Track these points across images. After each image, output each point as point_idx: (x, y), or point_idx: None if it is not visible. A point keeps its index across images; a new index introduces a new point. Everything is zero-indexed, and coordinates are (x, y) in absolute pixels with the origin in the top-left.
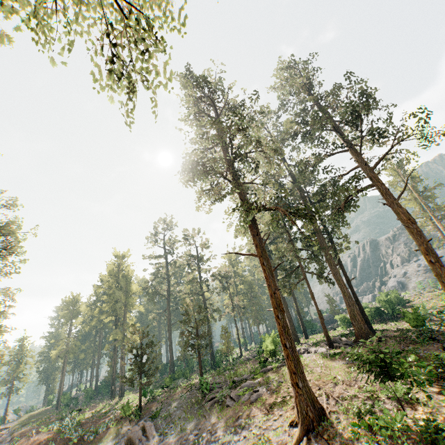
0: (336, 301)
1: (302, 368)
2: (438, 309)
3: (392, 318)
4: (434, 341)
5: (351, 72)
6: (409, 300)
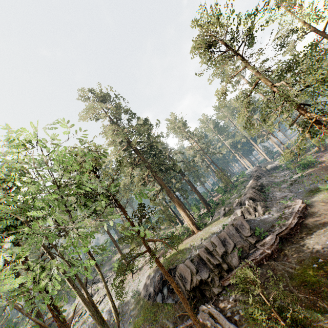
0: None
1: None
2: None
3: None
4: None
5: None
6: None
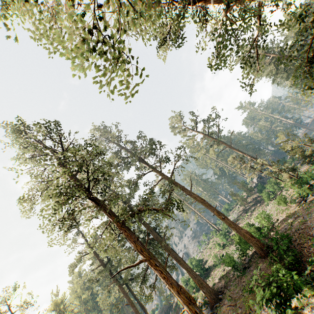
0: (165, 289)
1: None
2: (218, 255)
3: (205, 276)
4: (245, 269)
5: (141, 131)
6: (201, 259)
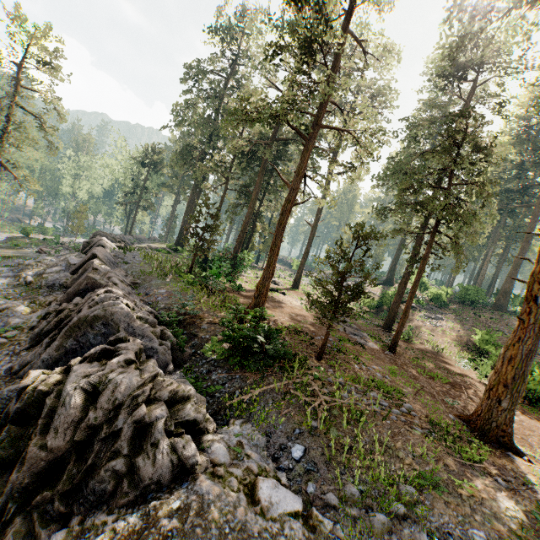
0: None
1: (394, 271)
2: None
3: None
4: None
5: None
6: None
